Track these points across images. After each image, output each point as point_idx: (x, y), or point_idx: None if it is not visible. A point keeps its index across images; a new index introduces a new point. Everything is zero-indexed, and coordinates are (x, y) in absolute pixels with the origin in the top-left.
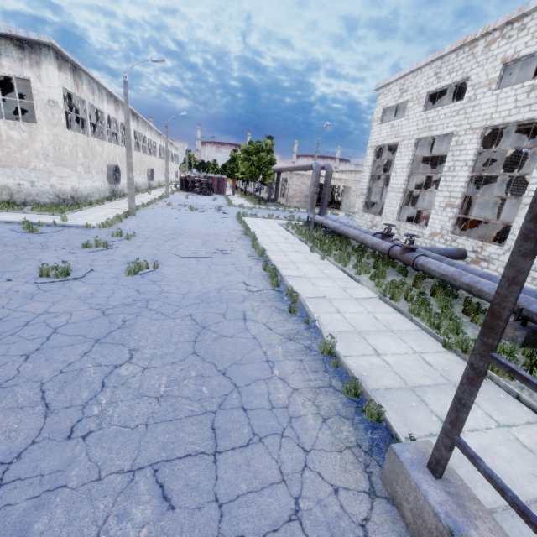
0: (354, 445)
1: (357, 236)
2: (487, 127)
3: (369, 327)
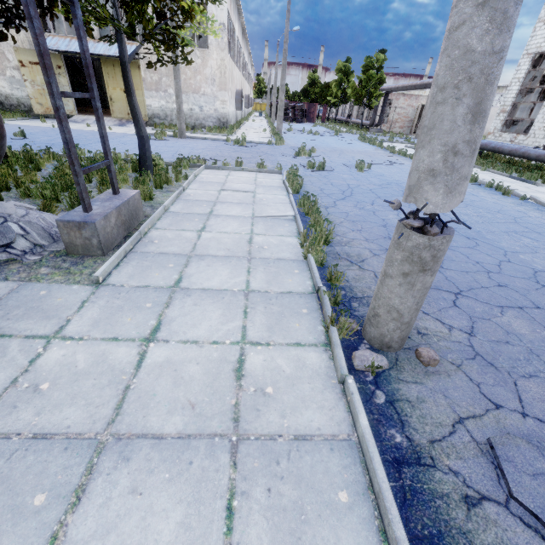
0: None
1: (516, 150)
2: None
3: None
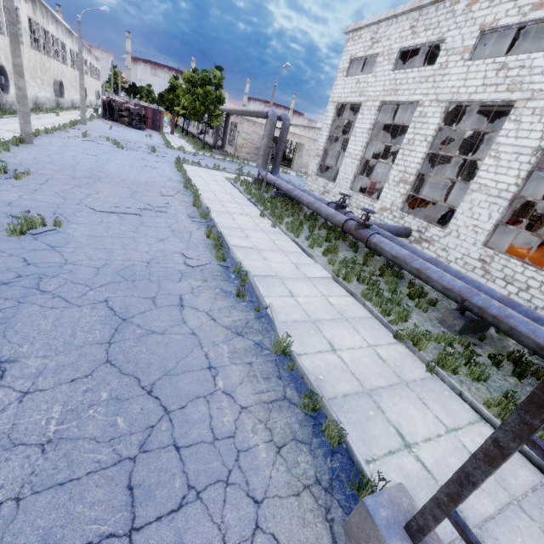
0: (313, 483)
1: (312, 203)
2: (453, 101)
3: (324, 315)
